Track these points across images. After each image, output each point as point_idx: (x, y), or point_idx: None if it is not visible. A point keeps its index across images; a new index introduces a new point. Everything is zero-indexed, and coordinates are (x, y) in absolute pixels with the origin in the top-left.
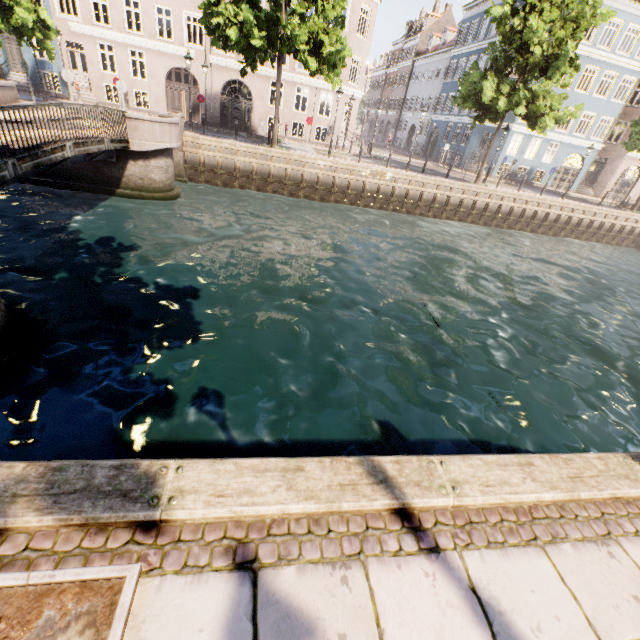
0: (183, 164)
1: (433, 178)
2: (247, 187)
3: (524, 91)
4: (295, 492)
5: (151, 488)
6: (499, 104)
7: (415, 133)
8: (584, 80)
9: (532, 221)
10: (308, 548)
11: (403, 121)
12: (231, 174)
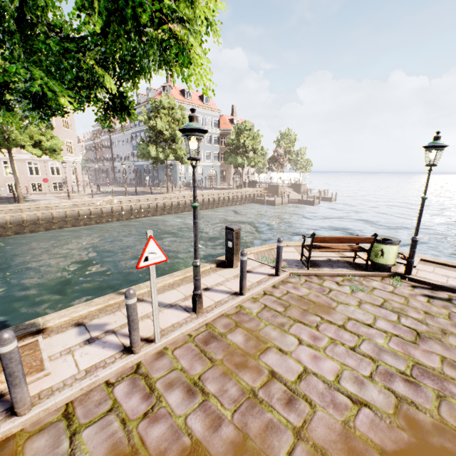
0: None
1: (143, 196)
2: (5, 234)
3: (169, 149)
4: (92, 306)
5: (34, 324)
6: (160, 156)
7: (127, 173)
8: None
9: (204, 204)
10: (101, 315)
11: (117, 167)
12: None
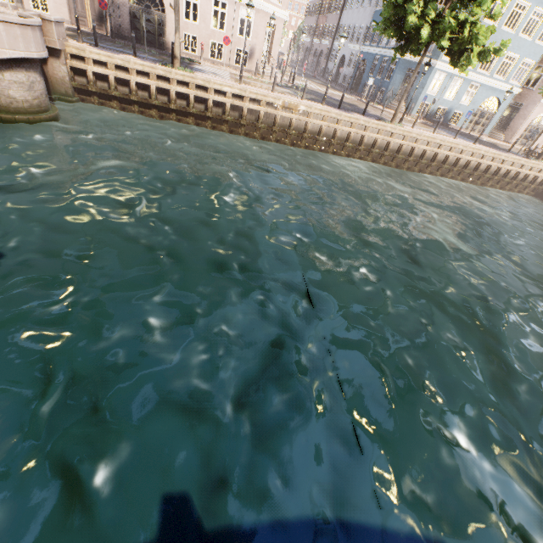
0: (69, 81)
1: (348, 114)
2: (148, 113)
3: (450, 18)
4: None
5: None
6: (422, 33)
7: (344, 65)
8: (512, 18)
9: (443, 165)
10: None
11: (334, 51)
12: (127, 96)
